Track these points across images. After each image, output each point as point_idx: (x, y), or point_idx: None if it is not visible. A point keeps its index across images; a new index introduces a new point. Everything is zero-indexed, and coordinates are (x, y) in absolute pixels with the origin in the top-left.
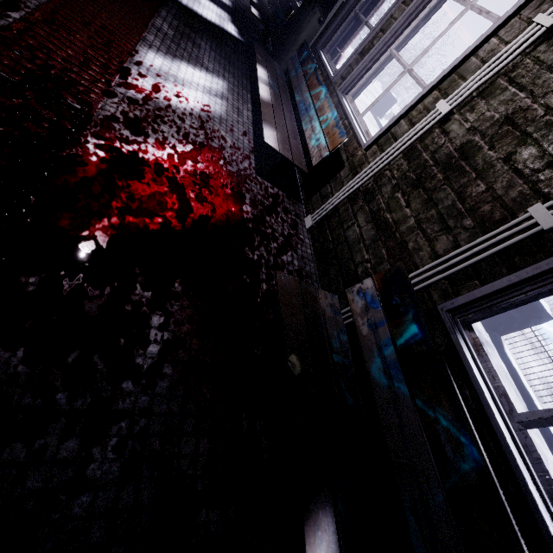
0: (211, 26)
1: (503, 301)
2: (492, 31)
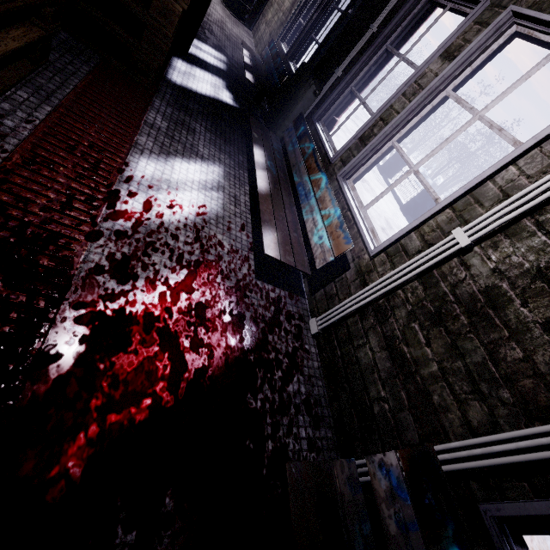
0: (206, 101)
1: None
2: (510, 160)
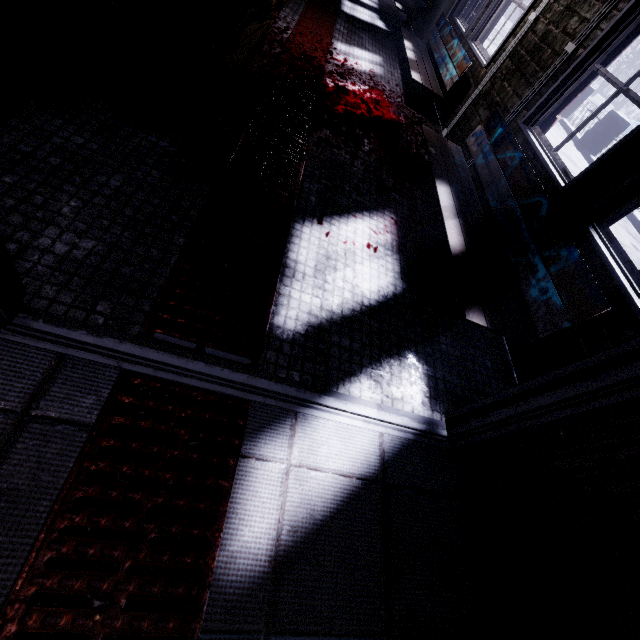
0: (366, 24)
1: (553, 103)
2: None
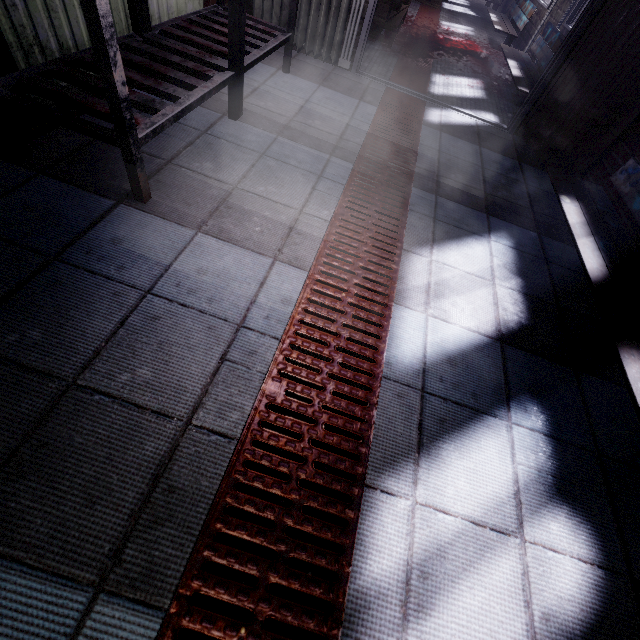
0: (461, 14)
1: (583, 6)
2: None
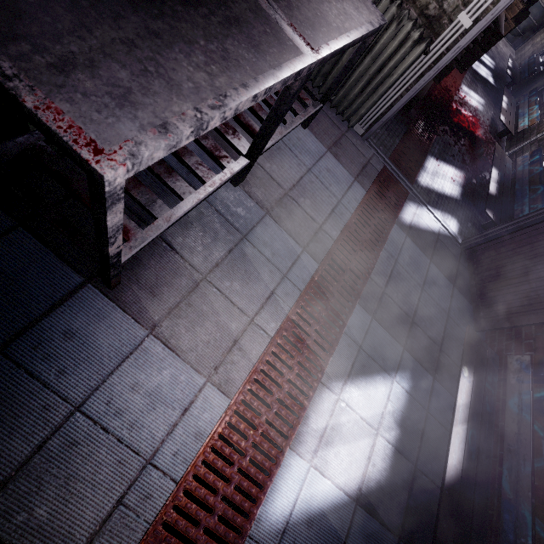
0: (482, 78)
1: None
2: None
